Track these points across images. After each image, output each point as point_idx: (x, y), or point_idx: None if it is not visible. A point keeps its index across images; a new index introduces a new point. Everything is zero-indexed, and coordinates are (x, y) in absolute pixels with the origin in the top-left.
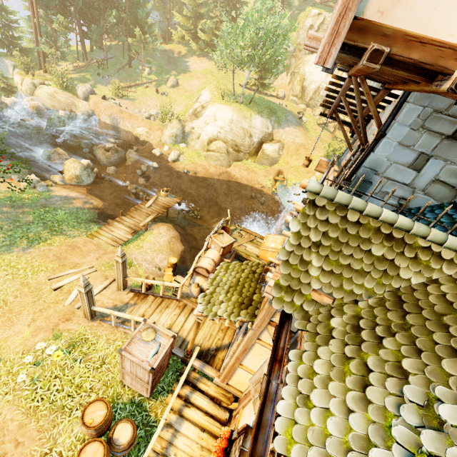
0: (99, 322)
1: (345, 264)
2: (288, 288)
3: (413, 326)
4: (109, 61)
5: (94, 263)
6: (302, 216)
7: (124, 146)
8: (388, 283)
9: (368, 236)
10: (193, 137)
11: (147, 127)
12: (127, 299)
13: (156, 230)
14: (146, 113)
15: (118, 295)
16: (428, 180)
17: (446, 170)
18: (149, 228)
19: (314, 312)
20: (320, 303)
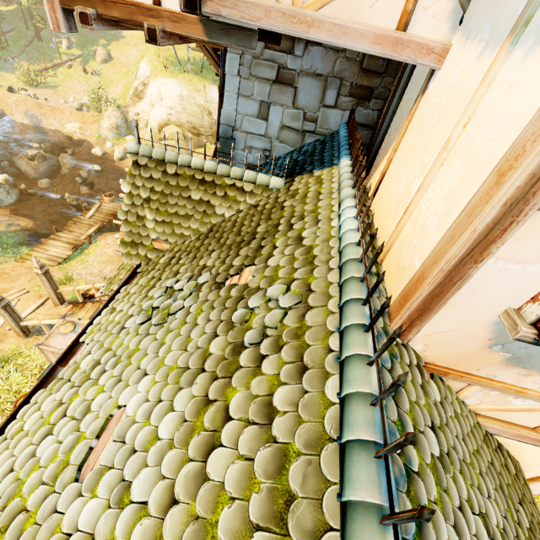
0: (35, 337)
1: (173, 212)
2: (132, 243)
3: (204, 245)
4: (8, 35)
5: (26, 285)
6: (130, 177)
7: (54, 150)
8: (209, 221)
9: (186, 184)
10: (140, 125)
11: (79, 121)
12: (65, 312)
13: (102, 241)
14: (75, 103)
15: (56, 310)
16: (277, 127)
17: (286, 115)
18: (94, 240)
19: (155, 258)
20: (160, 250)
